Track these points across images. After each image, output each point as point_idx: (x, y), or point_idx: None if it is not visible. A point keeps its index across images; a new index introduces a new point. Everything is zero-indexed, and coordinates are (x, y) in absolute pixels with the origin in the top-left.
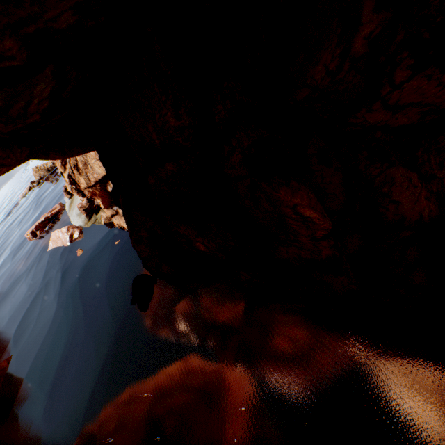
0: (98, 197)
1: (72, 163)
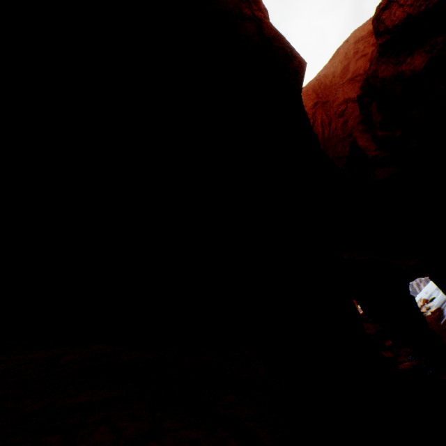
0: None
1: None
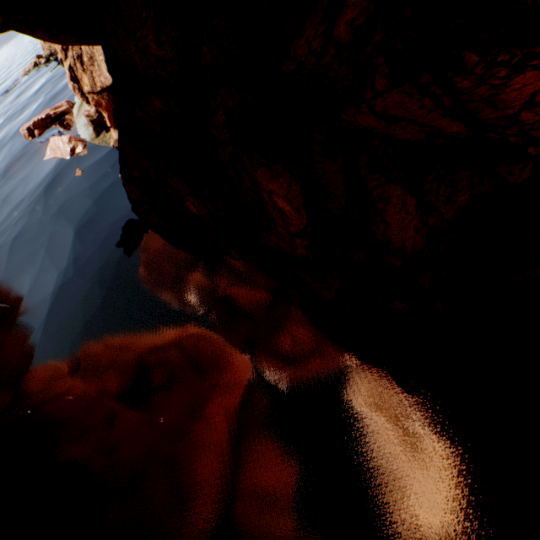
0: (104, 111)
1: (75, 50)
